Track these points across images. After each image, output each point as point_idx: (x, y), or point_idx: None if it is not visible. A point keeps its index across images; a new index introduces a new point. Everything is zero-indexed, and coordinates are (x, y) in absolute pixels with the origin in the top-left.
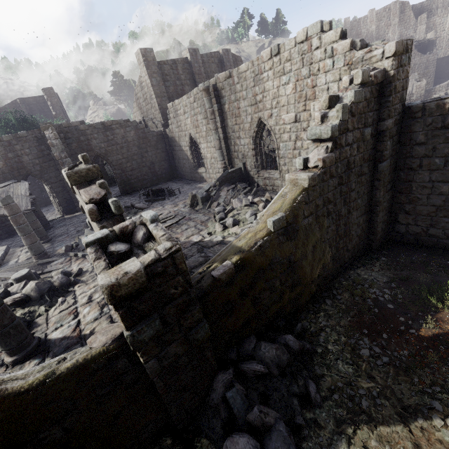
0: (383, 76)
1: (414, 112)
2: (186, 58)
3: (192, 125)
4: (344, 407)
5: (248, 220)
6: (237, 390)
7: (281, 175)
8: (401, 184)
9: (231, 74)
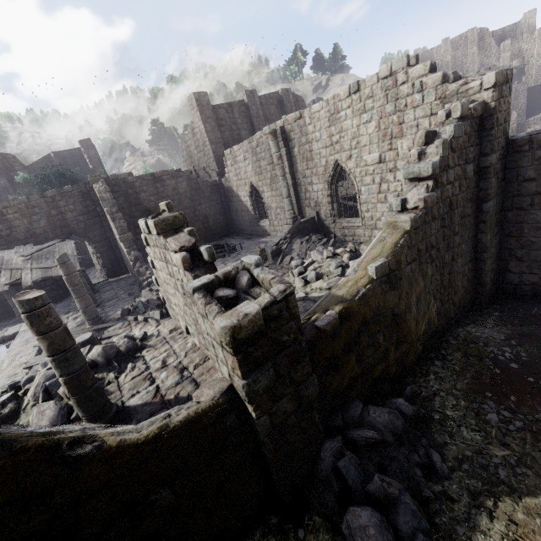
0: (483, 108)
1: (519, 146)
2: (242, 101)
3: (254, 172)
4: (478, 478)
5: (334, 273)
6: (349, 459)
7: (364, 223)
8: (510, 227)
9: (302, 114)
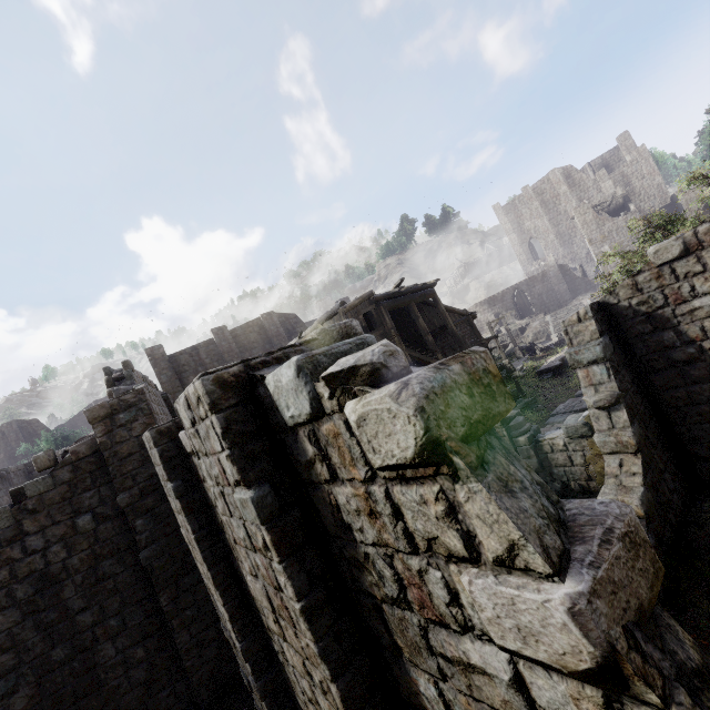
0: (94, 445)
1: None
2: (211, 339)
3: None
4: None
5: None
6: None
7: None
8: None
9: None
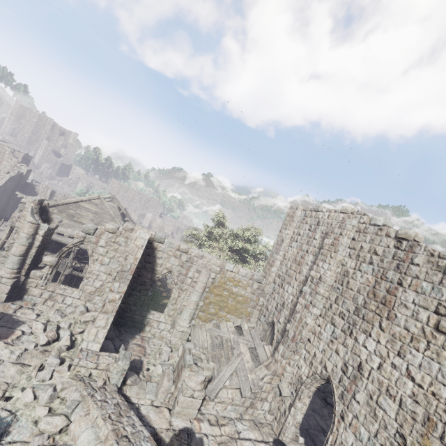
0: (23, 174)
1: (28, 185)
2: None
3: None
4: None
5: None
6: None
7: None
8: (19, 201)
9: None
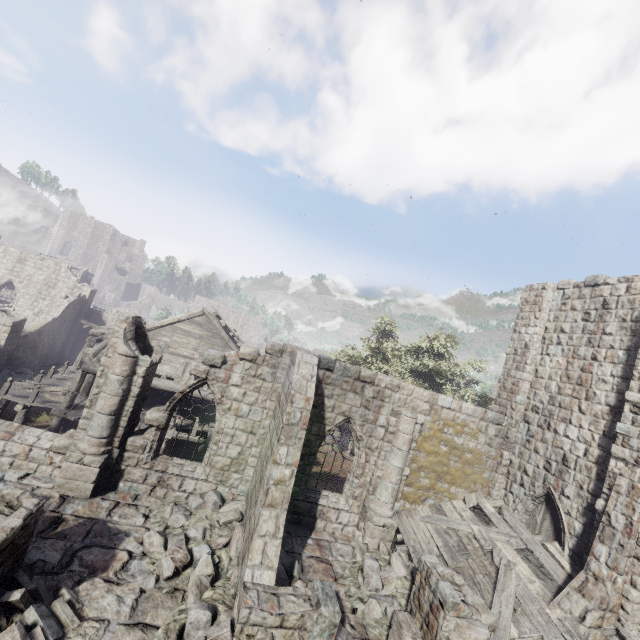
0: (85, 297)
1: (92, 312)
2: None
3: None
4: None
5: None
6: (14, 373)
7: None
8: (81, 337)
9: None
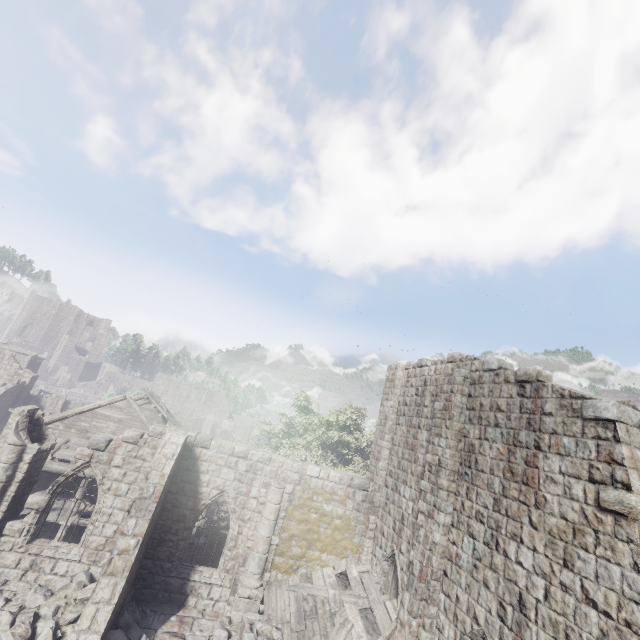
0: (25, 383)
1: (31, 398)
2: None
3: None
4: None
5: None
6: None
7: None
8: None
9: None
